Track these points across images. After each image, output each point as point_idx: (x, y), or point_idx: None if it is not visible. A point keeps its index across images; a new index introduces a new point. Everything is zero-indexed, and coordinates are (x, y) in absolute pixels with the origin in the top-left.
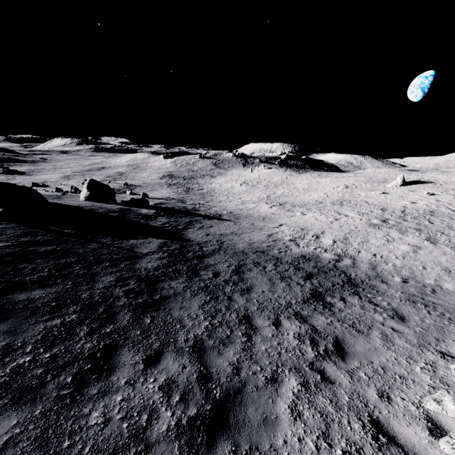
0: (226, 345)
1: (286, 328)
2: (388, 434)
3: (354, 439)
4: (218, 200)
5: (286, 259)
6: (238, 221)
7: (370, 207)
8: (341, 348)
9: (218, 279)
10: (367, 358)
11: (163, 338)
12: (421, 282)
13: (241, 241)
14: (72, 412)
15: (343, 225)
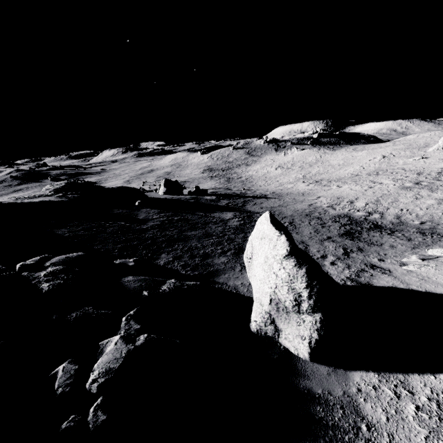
0: None
1: (327, 245)
2: (378, 267)
3: (361, 268)
4: (258, 185)
5: (325, 218)
6: (281, 198)
7: (406, 173)
8: (361, 249)
9: None
10: (376, 252)
11: None
12: (436, 223)
13: (288, 210)
14: (241, 259)
15: (376, 191)
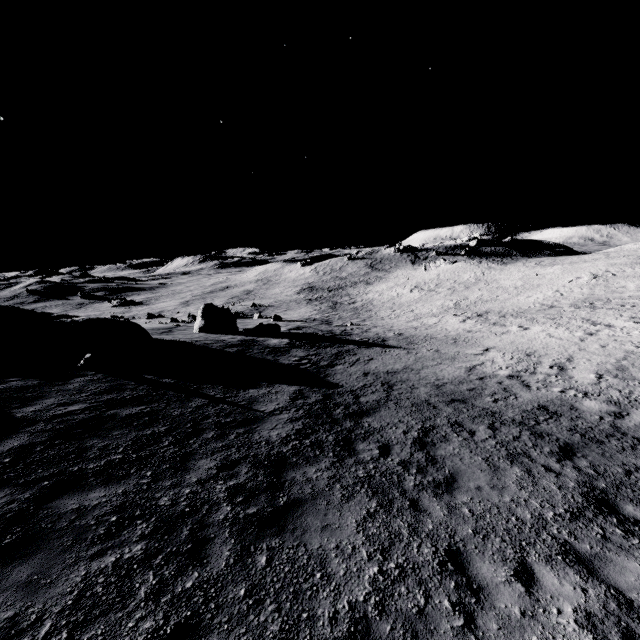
0: (419, 639)
1: (549, 590)
2: None
3: None
4: (379, 316)
5: (511, 415)
6: (413, 347)
7: None
8: None
9: (389, 460)
10: None
11: (288, 608)
12: None
13: (422, 382)
14: None
15: (607, 344)
